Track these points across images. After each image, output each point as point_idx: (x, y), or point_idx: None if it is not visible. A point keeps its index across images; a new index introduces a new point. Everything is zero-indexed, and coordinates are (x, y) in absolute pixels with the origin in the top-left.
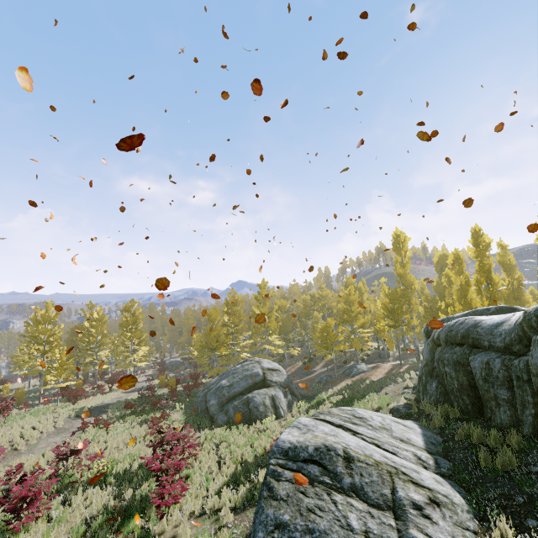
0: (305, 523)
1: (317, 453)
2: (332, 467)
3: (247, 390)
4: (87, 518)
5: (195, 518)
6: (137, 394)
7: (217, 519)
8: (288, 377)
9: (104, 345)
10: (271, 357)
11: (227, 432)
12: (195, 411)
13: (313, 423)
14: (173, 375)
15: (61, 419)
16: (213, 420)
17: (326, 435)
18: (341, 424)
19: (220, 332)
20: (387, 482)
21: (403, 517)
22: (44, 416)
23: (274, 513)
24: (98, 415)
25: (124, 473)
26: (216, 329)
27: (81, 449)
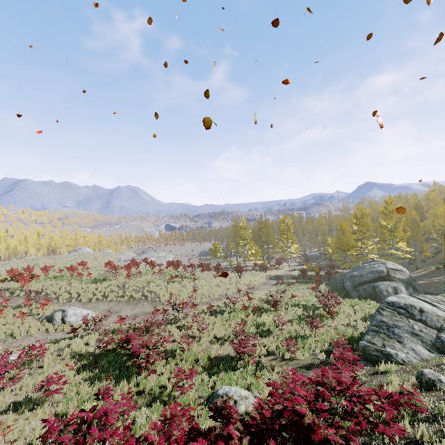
0: (393, 323)
1: (404, 306)
2: (411, 312)
3: (373, 280)
4: (297, 314)
5: (344, 326)
6: (295, 273)
7: (355, 328)
8: (411, 276)
9: (271, 242)
10: (398, 260)
11: (359, 301)
12: (335, 287)
13: (408, 297)
14: (314, 264)
15: (264, 279)
16: (349, 294)
17: (412, 301)
18: (426, 301)
19: (350, 238)
20: (440, 322)
21: (441, 332)
22: (257, 276)
23: (380, 318)
24: (279, 280)
25: (305, 305)
26: (347, 236)
27: (285, 291)
